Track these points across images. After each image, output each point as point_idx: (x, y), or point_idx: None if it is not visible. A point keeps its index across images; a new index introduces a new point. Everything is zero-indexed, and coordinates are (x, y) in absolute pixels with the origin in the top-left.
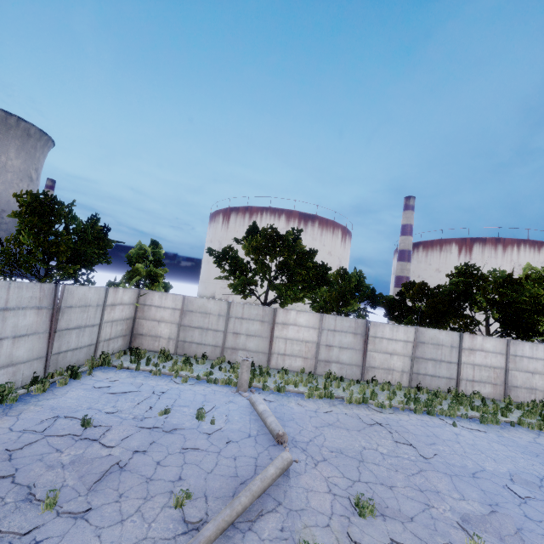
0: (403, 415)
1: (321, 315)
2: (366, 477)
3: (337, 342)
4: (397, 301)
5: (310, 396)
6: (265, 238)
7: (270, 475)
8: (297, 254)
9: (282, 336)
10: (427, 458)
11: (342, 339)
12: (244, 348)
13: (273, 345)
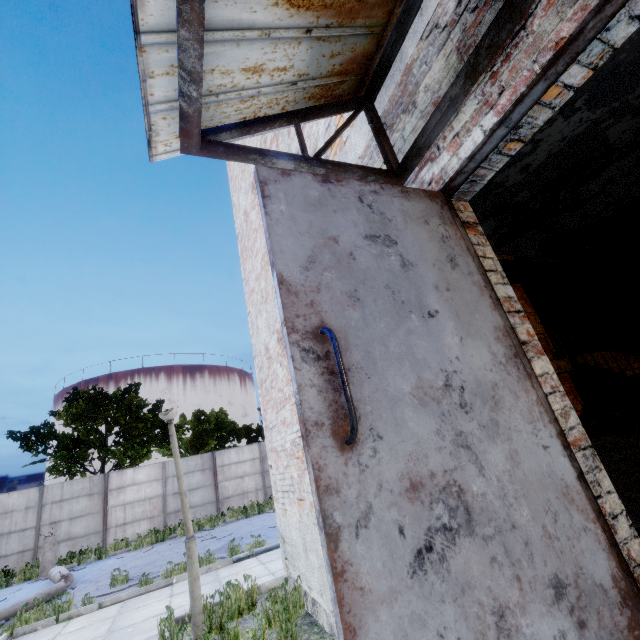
0: (234, 523)
1: (163, 463)
2: (145, 569)
3: (186, 485)
4: (261, 427)
5: (139, 547)
6: (87, 401)
7: (27, 600)
8: (127, 408)
9: (119, 502)
10: (221, 538)
11: (191, 480)
12: (68, 538)
13: (108, 518)
